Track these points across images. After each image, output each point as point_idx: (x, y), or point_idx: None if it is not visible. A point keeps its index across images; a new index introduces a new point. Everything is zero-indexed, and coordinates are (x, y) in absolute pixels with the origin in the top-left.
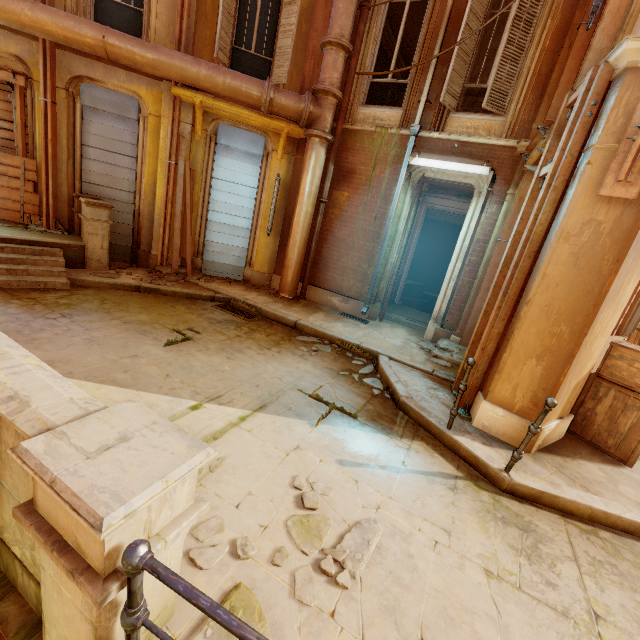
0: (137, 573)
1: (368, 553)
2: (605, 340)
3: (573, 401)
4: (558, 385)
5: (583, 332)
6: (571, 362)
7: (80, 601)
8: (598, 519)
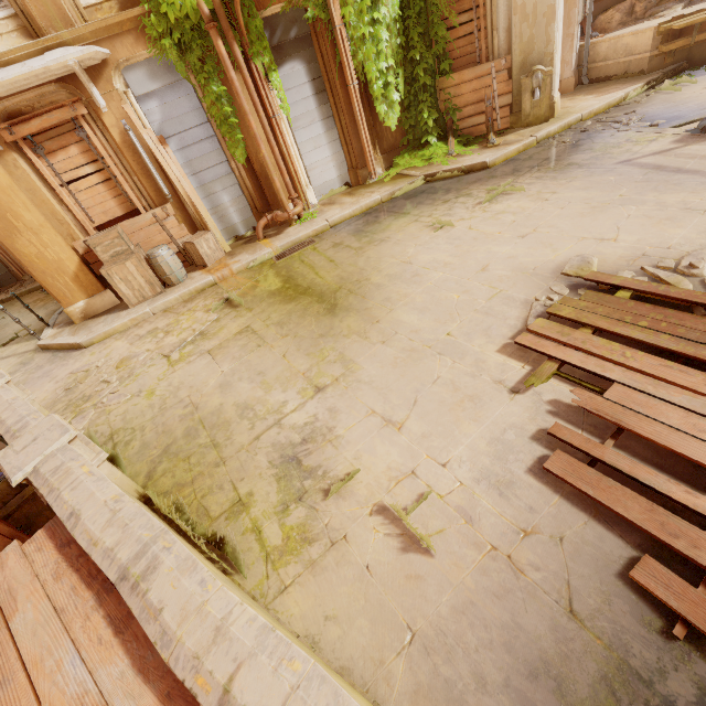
0: None
1: None
2: (63, 246)
3: (95, 283)
4: (46, 287)
5: (18, 259)
6: (34, 275)
7: None
8: (64, 348)
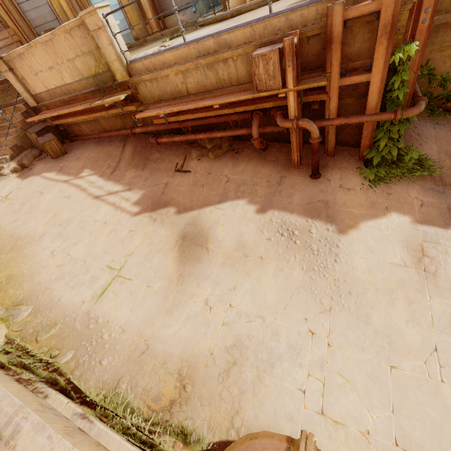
0: (107, 19)
1: (177, 41)
2: None
3: None
4: None
5: None
6: None
7: (107, 42)
8: (261, 5)
